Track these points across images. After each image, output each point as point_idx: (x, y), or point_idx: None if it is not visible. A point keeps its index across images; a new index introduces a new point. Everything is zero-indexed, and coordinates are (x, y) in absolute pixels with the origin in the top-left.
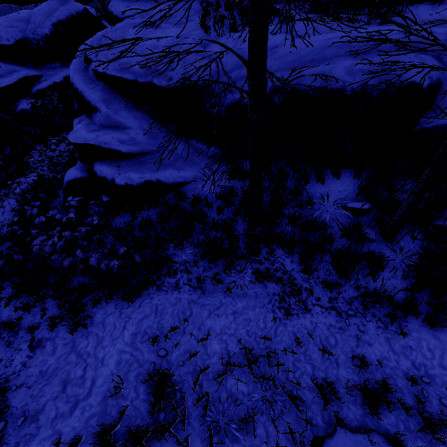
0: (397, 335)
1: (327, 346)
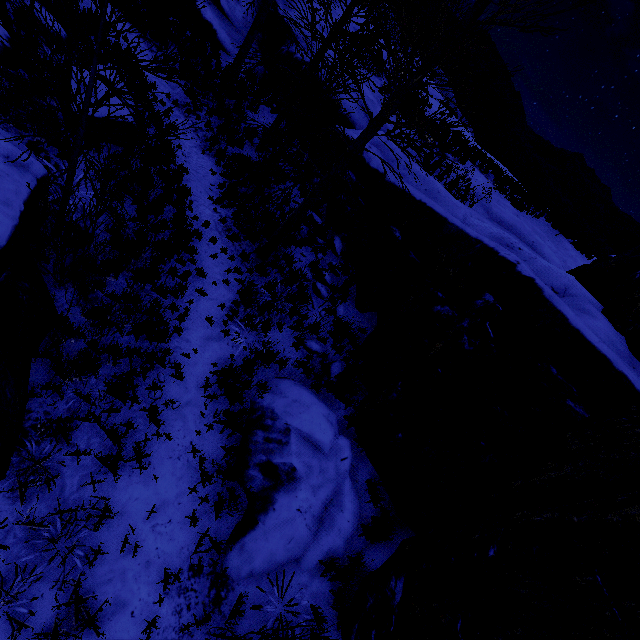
0: (201, 152)
1: (171, 119)
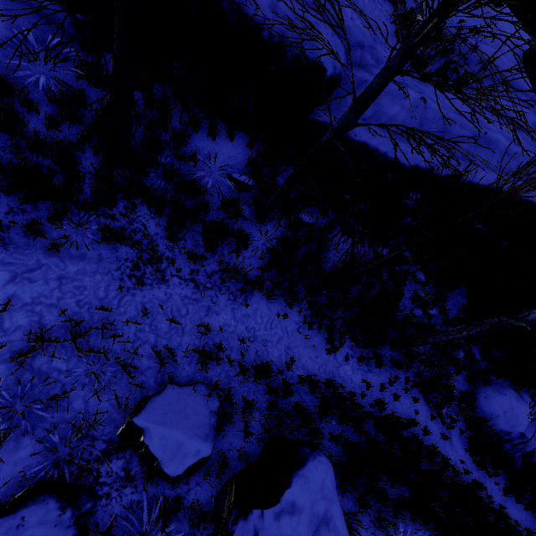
0: (242, 306)
1: (177, 316)
